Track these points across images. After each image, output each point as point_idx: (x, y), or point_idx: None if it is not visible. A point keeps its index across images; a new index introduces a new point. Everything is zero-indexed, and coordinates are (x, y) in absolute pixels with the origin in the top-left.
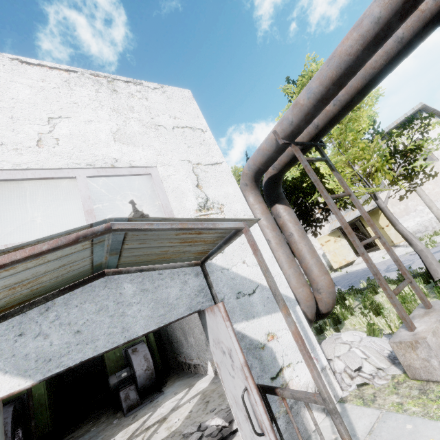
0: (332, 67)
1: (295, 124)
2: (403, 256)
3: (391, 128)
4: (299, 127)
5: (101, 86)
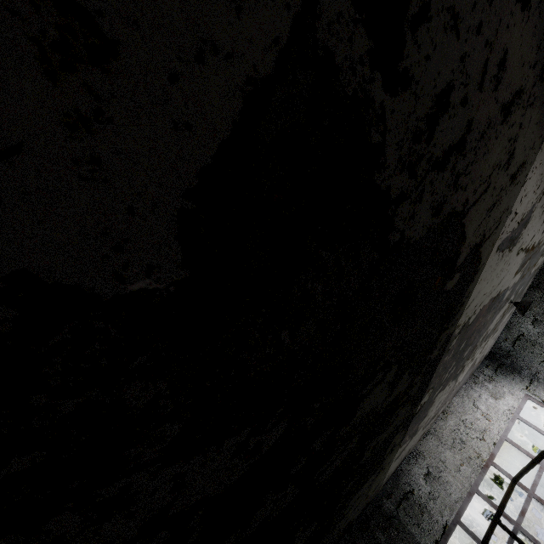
0: None
1: None
2: None
3: None
4: None
5: None
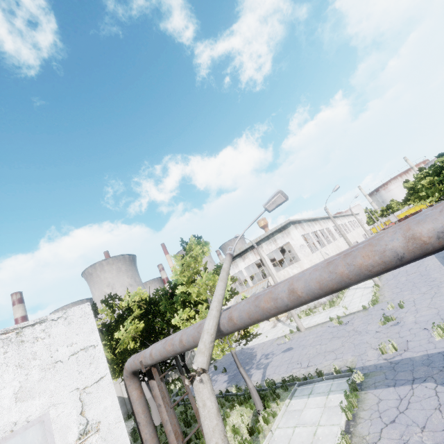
0: (164, 353)
1: (152, 363)
2: (274, 343)
3: (273, 231)
4: (154, 363)
5: (10, 344)
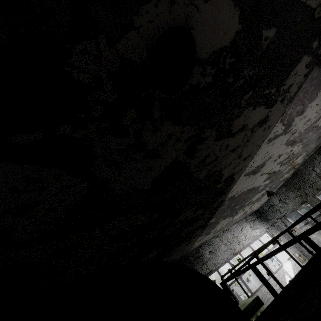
0: None
1: None
2: None
3: None
4: None
5: None
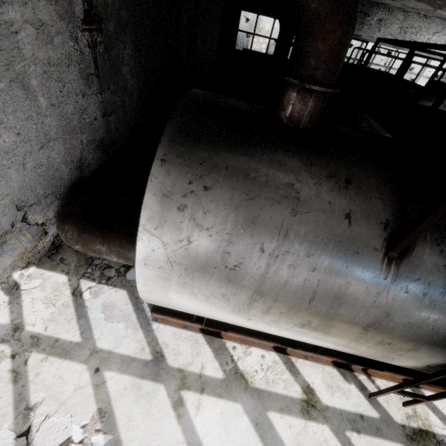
0: None
1: None
2: None
3: None
4: None
5: None
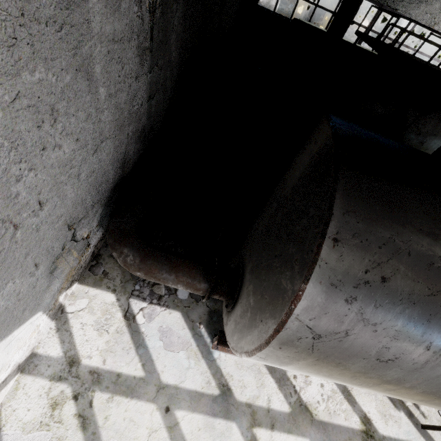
0: None
1: None
2: None
3: None
4: None
5: None
